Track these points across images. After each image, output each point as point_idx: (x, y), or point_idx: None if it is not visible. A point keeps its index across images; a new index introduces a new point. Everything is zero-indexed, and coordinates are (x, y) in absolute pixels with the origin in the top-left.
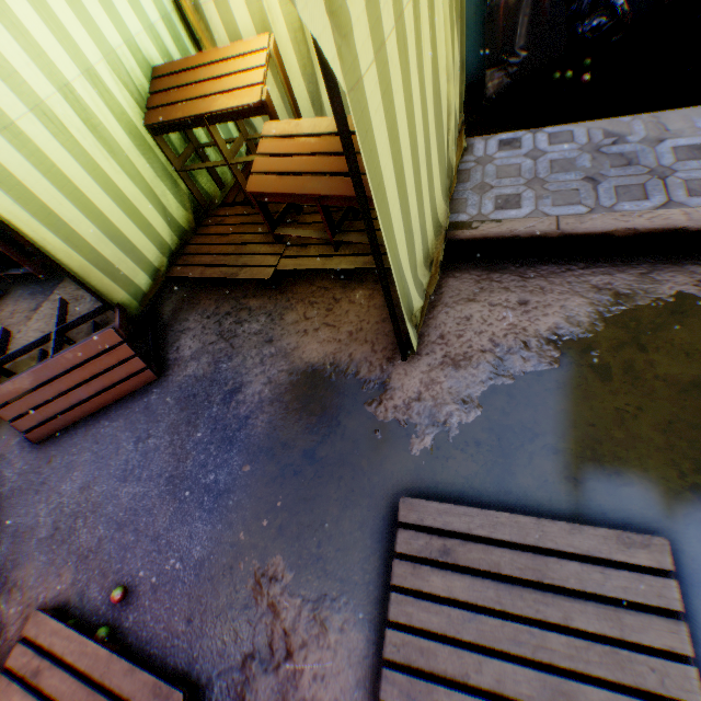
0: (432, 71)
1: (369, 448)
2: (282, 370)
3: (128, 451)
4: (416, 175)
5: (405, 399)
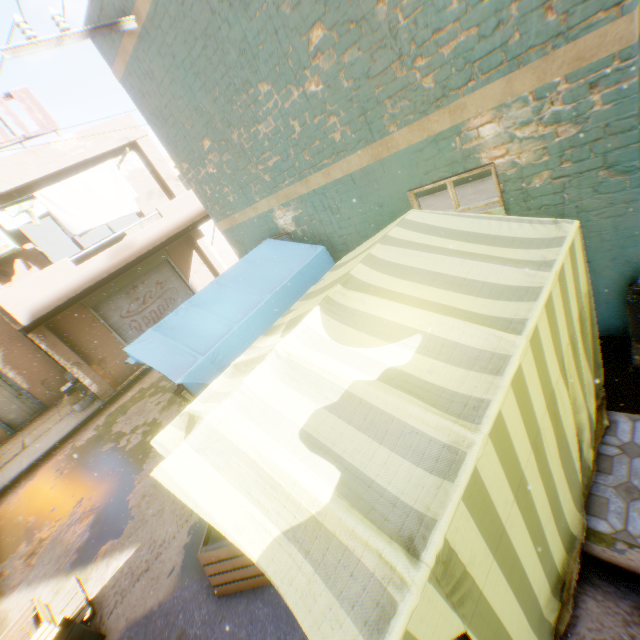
0: (556, 444)
1: None
2: None
3: None
4: (539, 544)
5: None
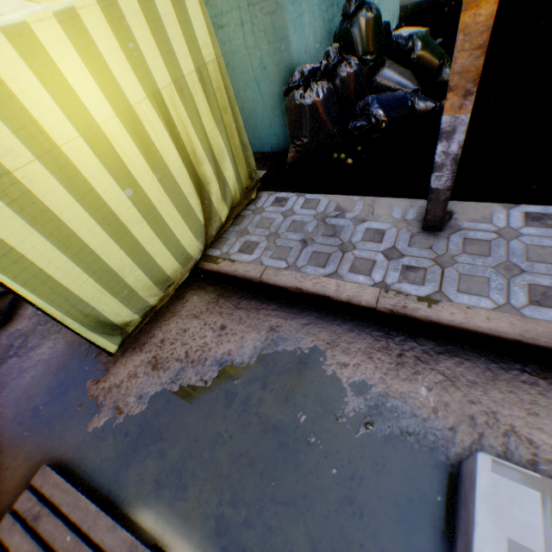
0: (150, 165)
1: (69, 416)
2: (66, 340)
3: None
4: (119, 234)
5: (112, 384)
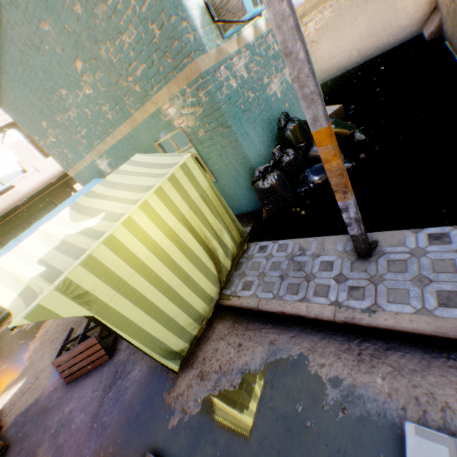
0: (184, 254)
1: (156, 418)
2: (147, 364)
3: (88, 395)
4: (172, 296)
5: (178, 393)
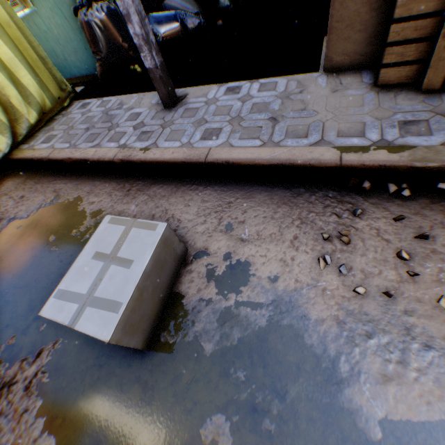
0: None
1: None
2: None
3: None
4: None
5: None
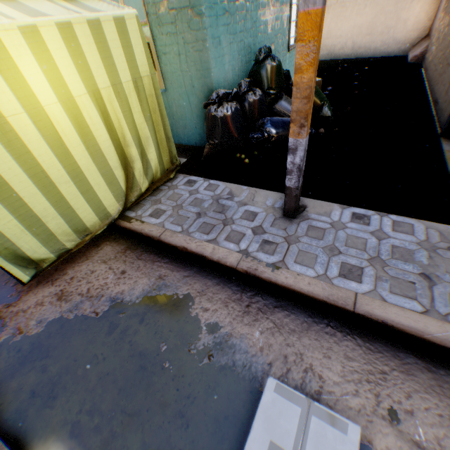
0: (83, 141)
1: None
2: None
3: None
4: (47, 188)
5: (21, 309)
